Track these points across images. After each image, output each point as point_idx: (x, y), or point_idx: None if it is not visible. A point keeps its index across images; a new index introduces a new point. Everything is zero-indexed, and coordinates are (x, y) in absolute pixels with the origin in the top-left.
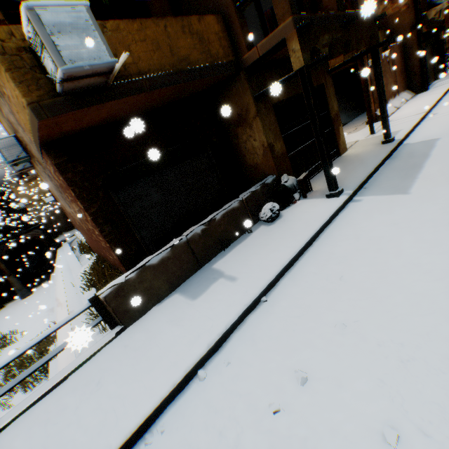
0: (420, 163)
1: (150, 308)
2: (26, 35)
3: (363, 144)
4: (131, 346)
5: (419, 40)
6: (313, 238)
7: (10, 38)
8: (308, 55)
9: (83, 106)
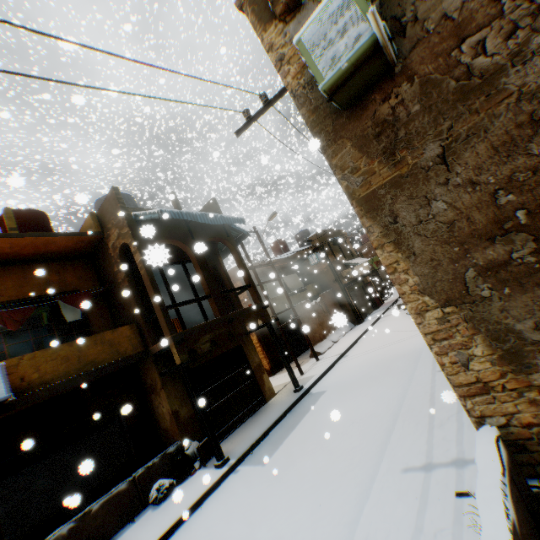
0: (296, 423)
1: None
2: None
3: (288, 388)
4: None
5: (342, 288)
6: (172, 527)
7: None
8: (186, 354)
9: None
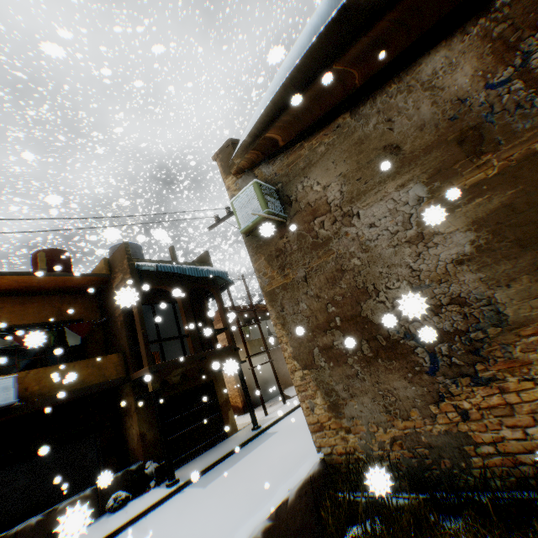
0: (243, 456)
1: None
2: None
3: (250, 426)
4: None
5: None
6: (119, 528)
7: None
8: (158, 383)
9: None
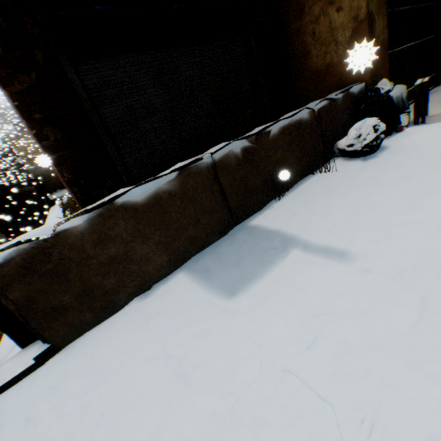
0: None
1: (122, 303)
2: None
3: None
4: (40, 430)
5: None
6: None
7: None
8: None
9: None
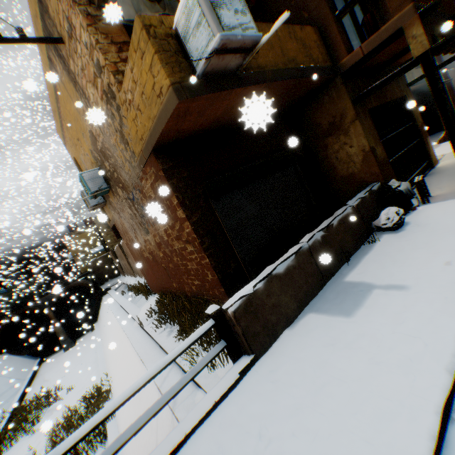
0: None
1: (280, 332)
2: (174, 22)
3: None
4: (284, 380)
5: None
6: None
7: (159, 26)
8: (429, 40)
9: (216, 91)
